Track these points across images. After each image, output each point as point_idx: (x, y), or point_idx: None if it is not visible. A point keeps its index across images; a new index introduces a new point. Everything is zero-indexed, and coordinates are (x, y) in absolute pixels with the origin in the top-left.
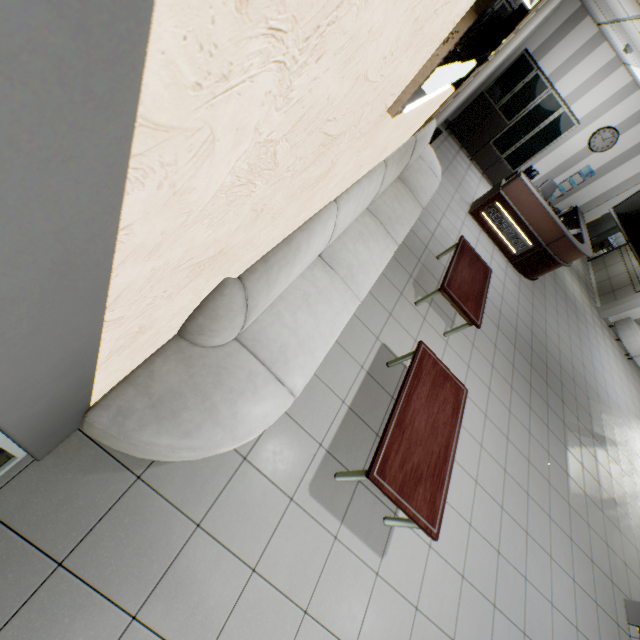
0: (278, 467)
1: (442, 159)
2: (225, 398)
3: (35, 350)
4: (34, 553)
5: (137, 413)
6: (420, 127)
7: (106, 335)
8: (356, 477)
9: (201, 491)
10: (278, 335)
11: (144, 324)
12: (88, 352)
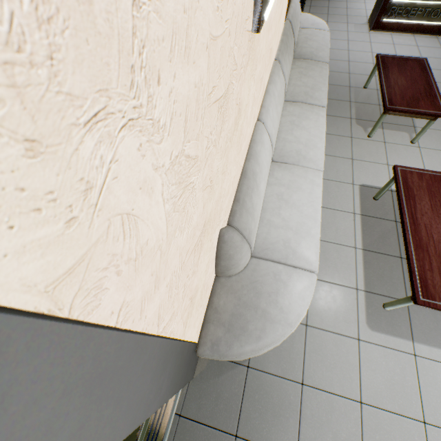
0: (334, 320)
1: (319, 11)
2: (268, 302)
3: (130, 397)
4: (219, 433)
5: (222, 339)
6: (286, 8)
7: (172, 326)
8: (404, 304)
9: (290, 360)
10: (277, 237)
11: (191, 295)
12: (167, 349)
